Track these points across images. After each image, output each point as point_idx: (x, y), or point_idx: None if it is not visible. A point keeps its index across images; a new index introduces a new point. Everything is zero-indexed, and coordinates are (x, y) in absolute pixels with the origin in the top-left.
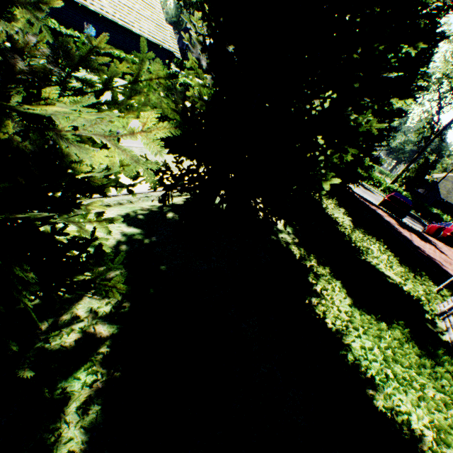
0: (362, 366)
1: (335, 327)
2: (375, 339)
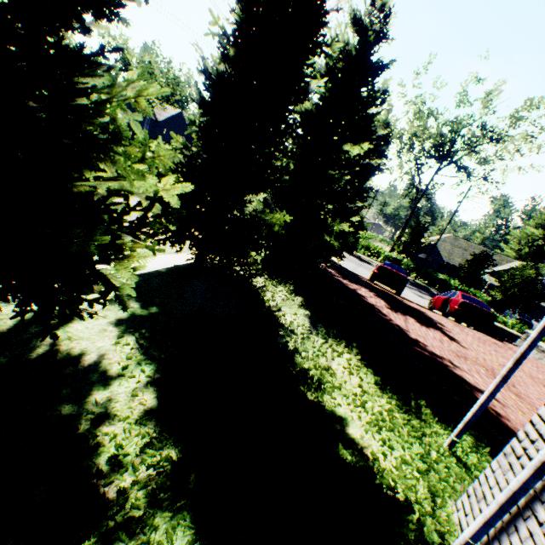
0: None
1: None
2: None
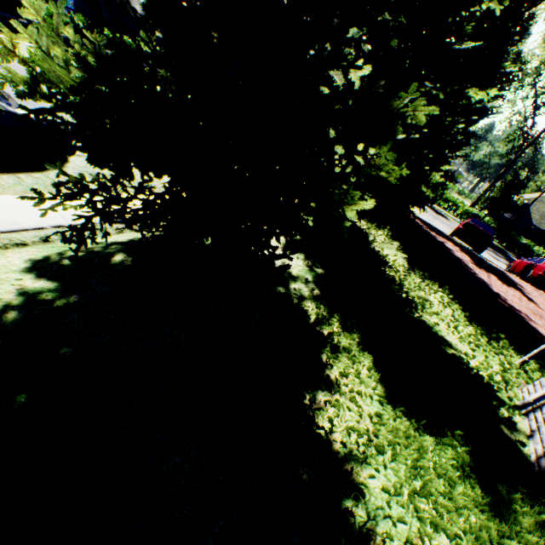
0: (377, 535)
1: (347, 447)
2: (408, 474)
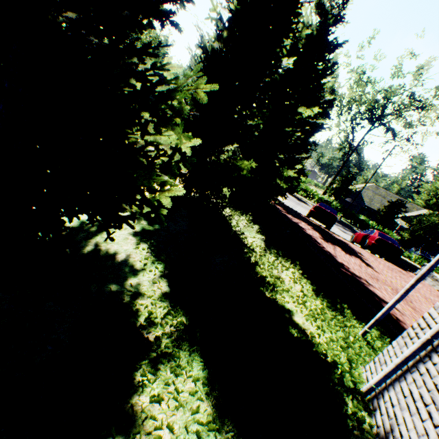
0: None
1: None
2: None
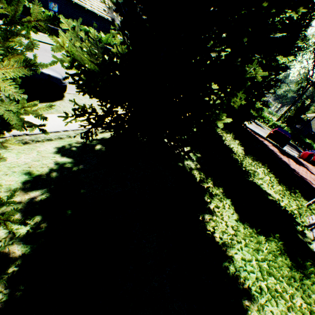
0: (241, 277)
1: (222, 240)
2: (254, 252)
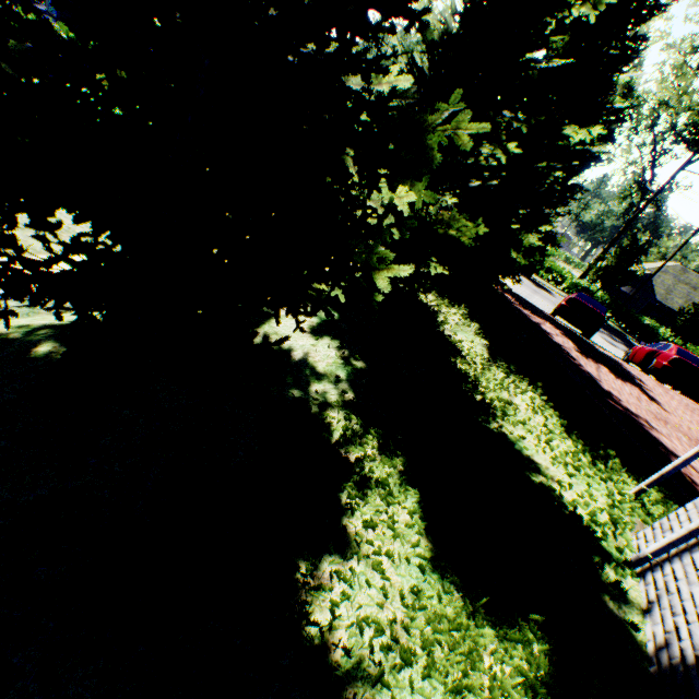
0: None
1: (356, 655)
2: None
